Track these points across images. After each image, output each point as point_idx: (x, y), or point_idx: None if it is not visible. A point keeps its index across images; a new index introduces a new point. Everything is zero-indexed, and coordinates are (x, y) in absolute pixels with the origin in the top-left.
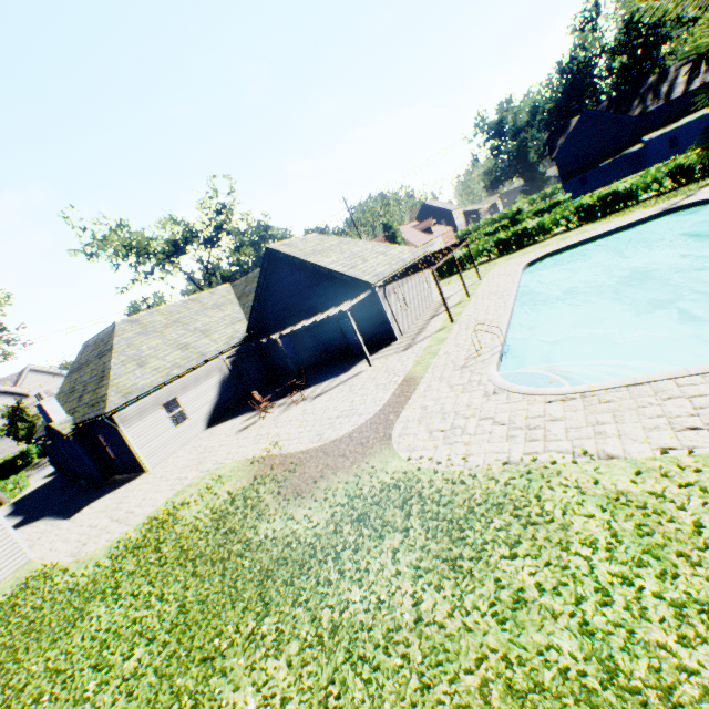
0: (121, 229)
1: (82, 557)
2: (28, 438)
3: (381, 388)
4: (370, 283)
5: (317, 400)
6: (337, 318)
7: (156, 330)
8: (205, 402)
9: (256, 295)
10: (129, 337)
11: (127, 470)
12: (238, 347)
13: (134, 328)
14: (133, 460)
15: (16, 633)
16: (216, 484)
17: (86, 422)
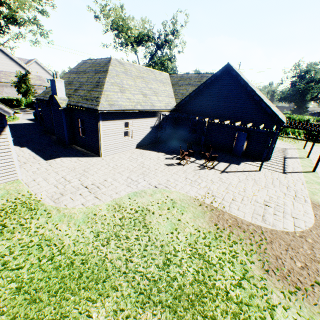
0: (122, 10)
1: (62, 208)
2: (24, 94)
3: (292, 198)
4: (283, 121)
5: (226, 175)
6: (238, 128)
7: (131, 76)
8: (142, 133)
9: (197, 88)
10: (117, 70)
11: (86, 147)
12: (169, 112)
13: (120, 67)
14: (94, 145)
15: (1, 272)
16: (172, 207)
17: (78, 107)
